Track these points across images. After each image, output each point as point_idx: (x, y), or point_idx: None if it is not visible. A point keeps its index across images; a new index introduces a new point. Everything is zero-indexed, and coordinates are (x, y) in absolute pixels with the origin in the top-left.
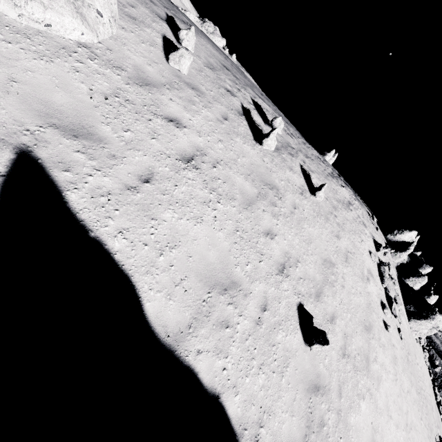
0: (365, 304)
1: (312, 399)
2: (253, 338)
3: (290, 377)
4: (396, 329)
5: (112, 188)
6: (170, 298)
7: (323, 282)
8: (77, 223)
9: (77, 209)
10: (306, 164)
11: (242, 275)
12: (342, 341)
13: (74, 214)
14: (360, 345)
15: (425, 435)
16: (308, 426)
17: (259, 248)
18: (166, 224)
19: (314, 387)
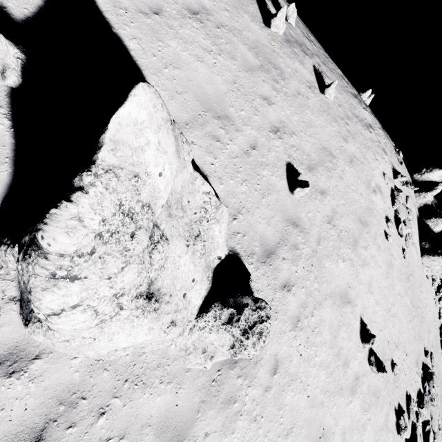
0: (365, 205)
1: (289, 228)
2: (240, 160)
3: (270, 202)
4: (400, 248)
5: (128, 7)
6: (172, 99)
7: (318, 163)
8: (103, 19)
9: (103, 10)
10: (322, 69)
11: (235, 116)
12: (329, 213)
13: (101, 12)
14: (350, 228)
15: (410, 333)
16: (282, 240)
17: (254, 105)
18: (171, 50)
19: (293, 222)
